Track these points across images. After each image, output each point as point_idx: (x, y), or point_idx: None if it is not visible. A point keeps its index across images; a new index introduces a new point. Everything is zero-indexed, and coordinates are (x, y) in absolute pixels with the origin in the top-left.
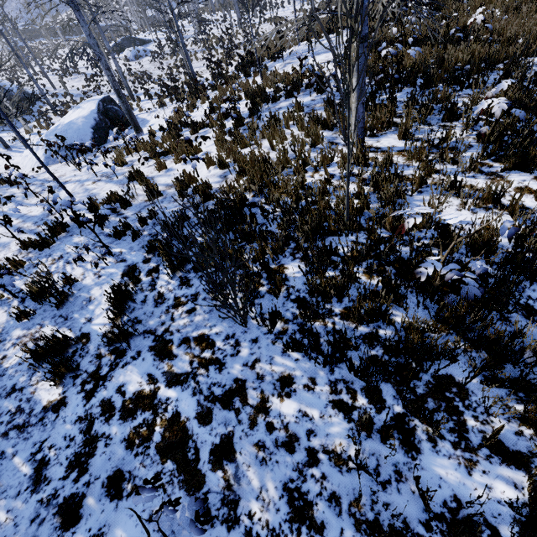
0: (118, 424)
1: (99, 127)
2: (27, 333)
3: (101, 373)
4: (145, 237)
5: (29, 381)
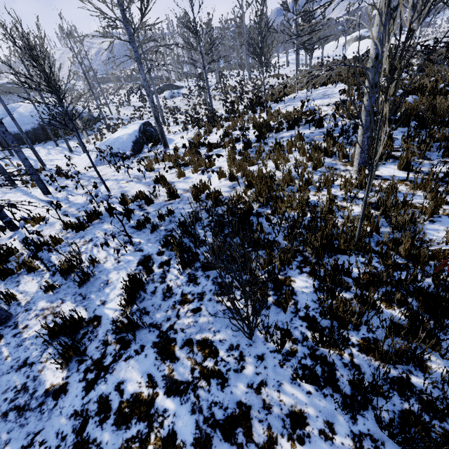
0: (111, 430)
1: (138, 142)
2: (49, 306)
3: (104, 363)
4: (161, 231)
5: (40, 357)
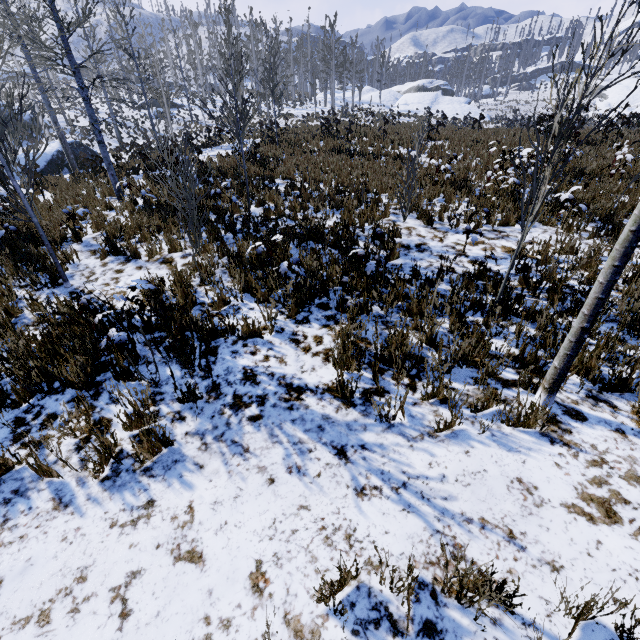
0: None
1: (53, 162)
2: None
3: None
4: None
5: None
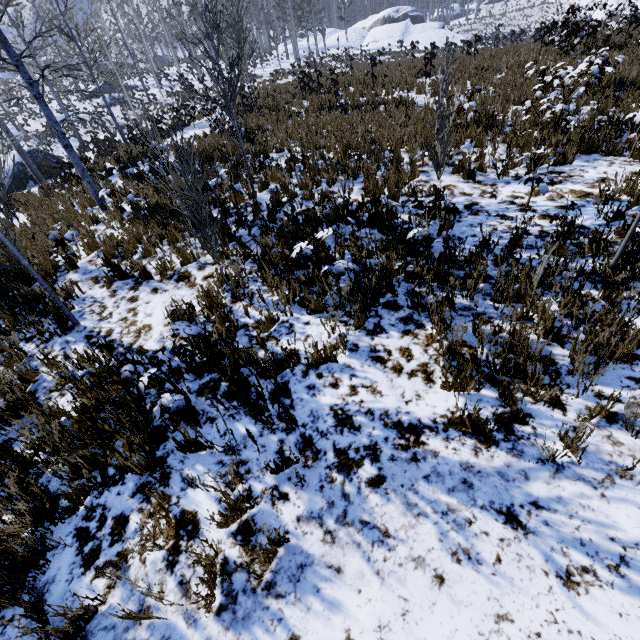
0: None
1: (16, 176)
2: None
3: None
4: None
5: None
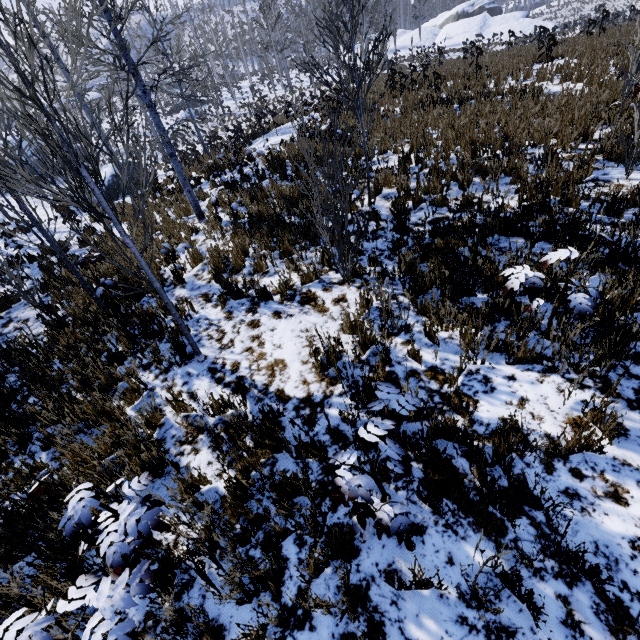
0: None
1: (110, 187)
2: None
3: None
4: (56, 271)
5: None
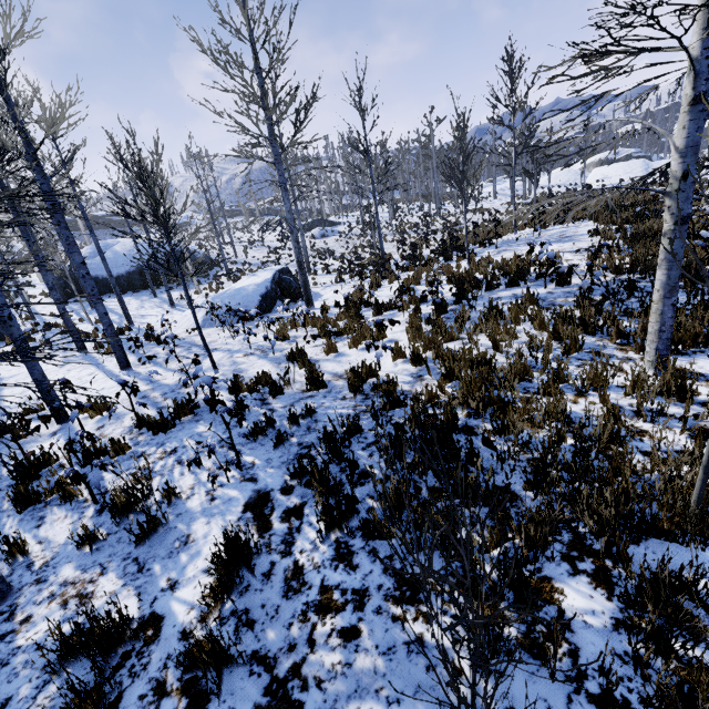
0: None
1: (268, 295)
2: (78, 578)
3: None
4: (292, 446)
5: (32, 701)
